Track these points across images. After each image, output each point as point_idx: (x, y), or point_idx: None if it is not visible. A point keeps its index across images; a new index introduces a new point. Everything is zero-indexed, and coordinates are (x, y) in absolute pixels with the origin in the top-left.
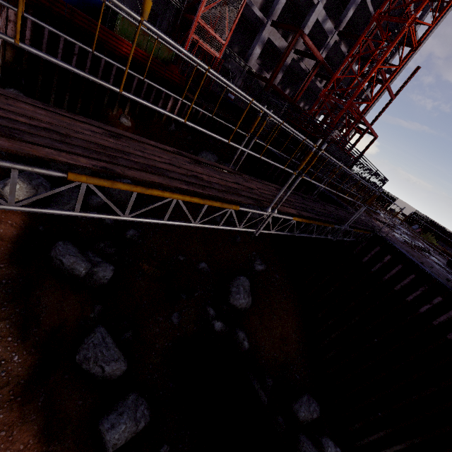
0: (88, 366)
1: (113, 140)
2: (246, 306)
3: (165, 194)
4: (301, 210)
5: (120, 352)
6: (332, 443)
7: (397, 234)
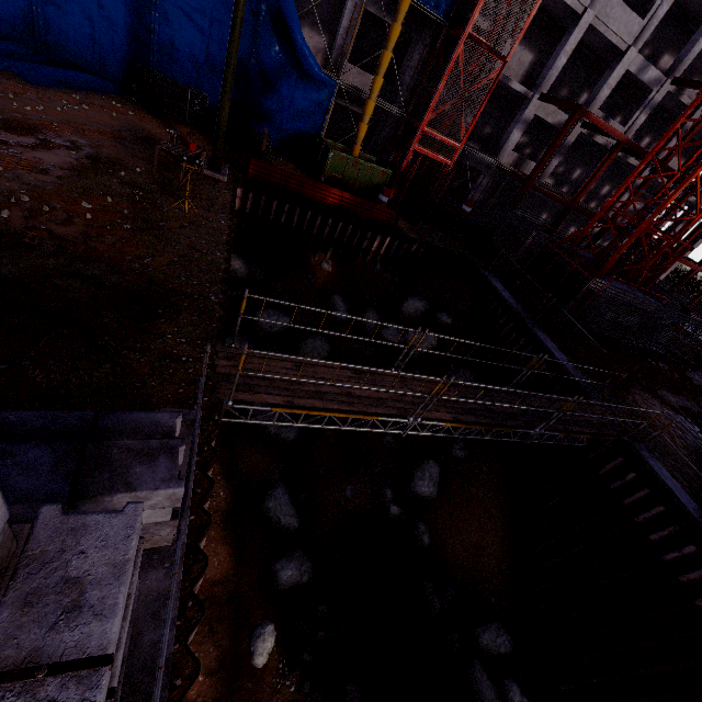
0: (269, 515)
1: (297, 372)
2: (430, 496)
3: (321, 414)
4: (463, 413)
5: (295, 510)
6: (518, 689)
7: None
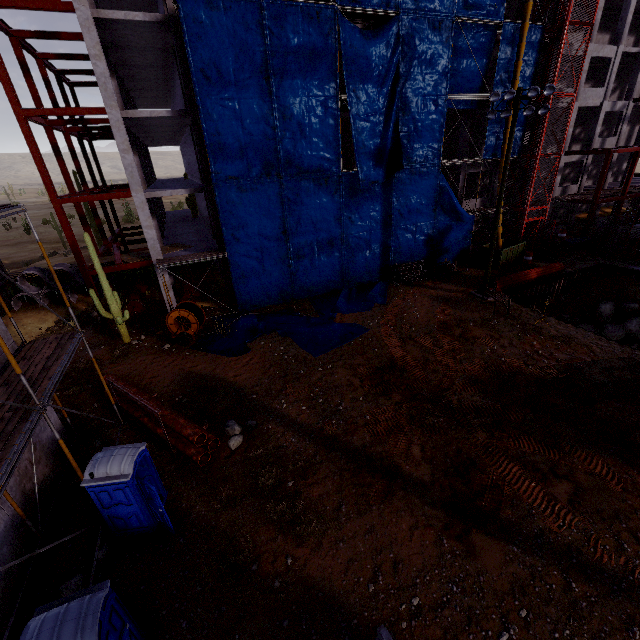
0: None
1: None
2: None
3: None
4: None
5: None
6: None
7: None
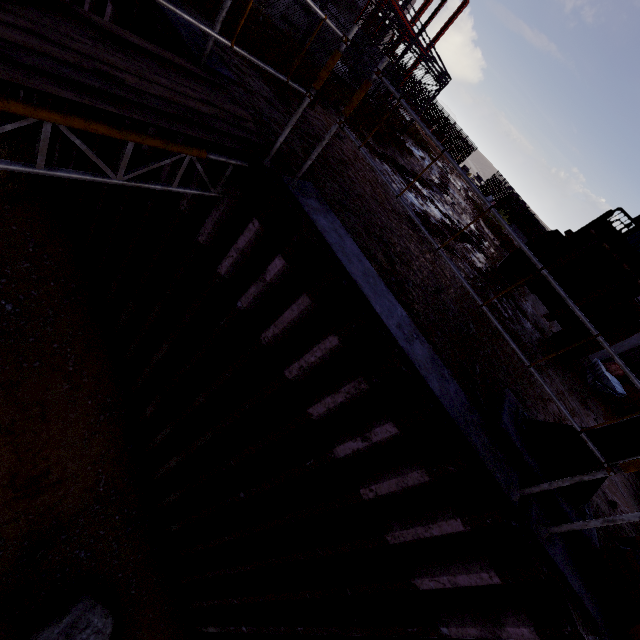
0: None
1: None
2: None
3: None
4: None
5: None
6: None
7: (414, 197)
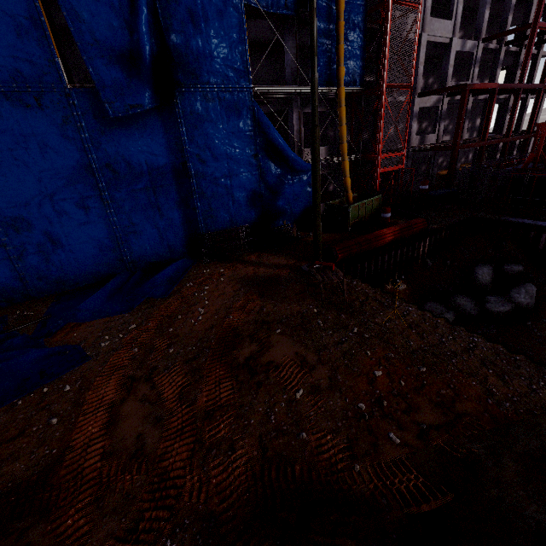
0: None
1: None
2: None
3: None
4: None
5: None
6: None
7: None
